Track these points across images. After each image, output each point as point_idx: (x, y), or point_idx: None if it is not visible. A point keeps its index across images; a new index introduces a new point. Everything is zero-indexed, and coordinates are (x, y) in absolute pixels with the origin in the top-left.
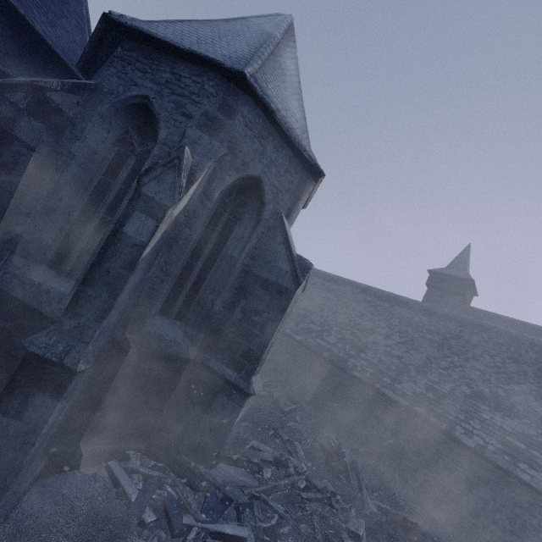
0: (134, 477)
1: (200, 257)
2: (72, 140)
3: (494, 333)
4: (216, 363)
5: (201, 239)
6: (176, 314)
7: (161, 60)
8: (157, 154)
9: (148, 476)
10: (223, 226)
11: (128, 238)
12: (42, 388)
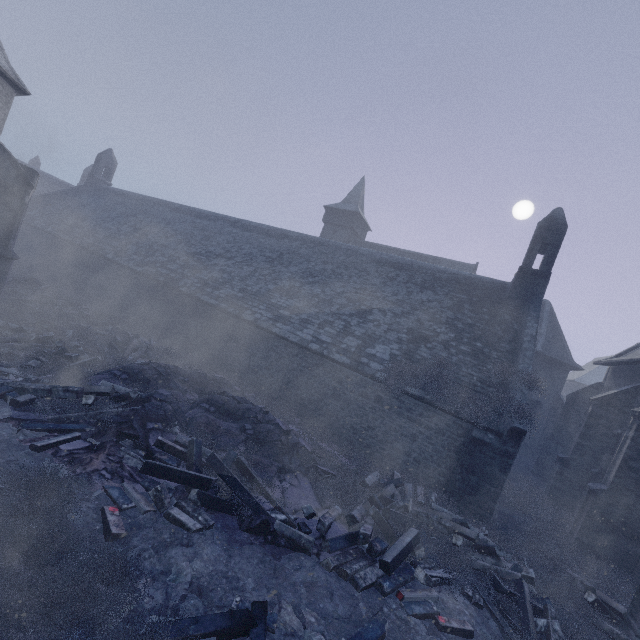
0: None
1: None
2: None
3: (325, 246)
4: None
5: None
6: None
7: None
8: None
9: None
10: None
11: None
12: None
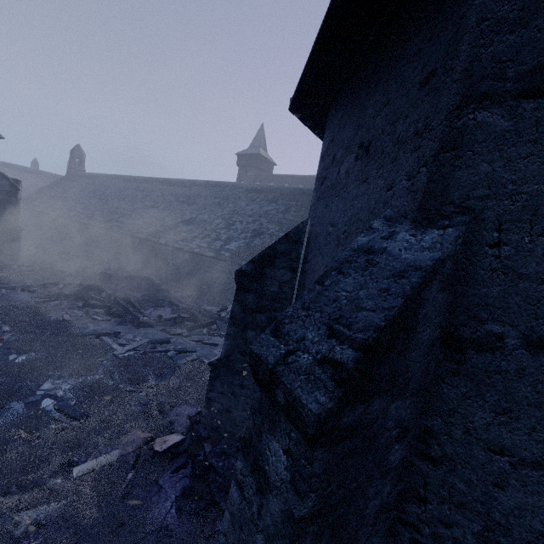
0: None
1: None
2: None
3: (219, 186)
4: None
5: None
6: None
7: None
8: None
9: None
10: None
11: None
12: None
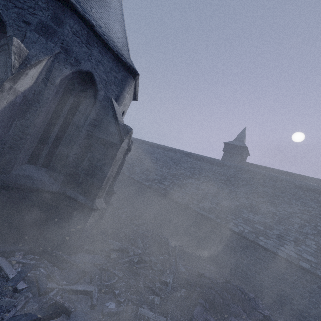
0: (15, 265)
1: (55, 126)
2: None
3: (253, 173)
4: (73, 193)
5: (55, 113)
6: (42, 163)
7: None
8: None
9: (26, 264)
10: (71, 105)
11: None
12: None
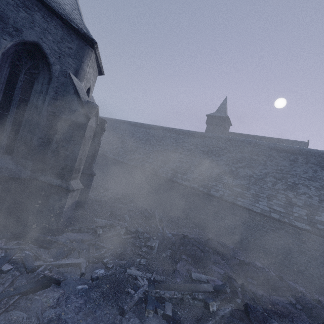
0: None
1: (10, 109)
2: None
3: (233, 141)
4: (46, 177)
5: (5, 94)
6: (5, 151)
7: None
8: None
9: (10, 249)
10: (23, 84)
11: None
12: None
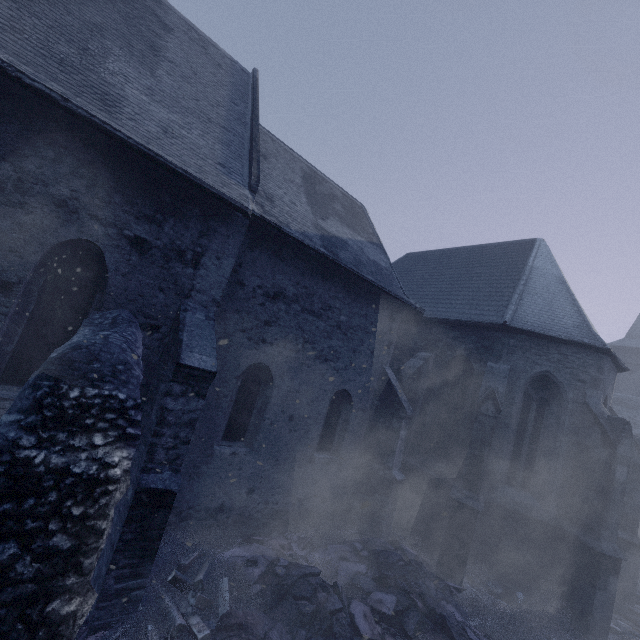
0: None
1: None
2: (508, 405)
3: None
4: None
5: None
6: None
7: (548, 346)
8: (572, 409)
9: None
10: None
11: (617, 480)
12: (610, 572)
